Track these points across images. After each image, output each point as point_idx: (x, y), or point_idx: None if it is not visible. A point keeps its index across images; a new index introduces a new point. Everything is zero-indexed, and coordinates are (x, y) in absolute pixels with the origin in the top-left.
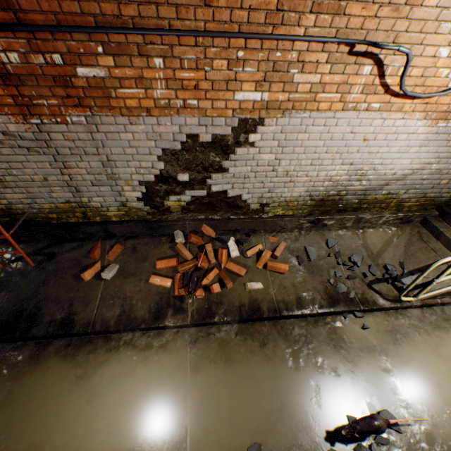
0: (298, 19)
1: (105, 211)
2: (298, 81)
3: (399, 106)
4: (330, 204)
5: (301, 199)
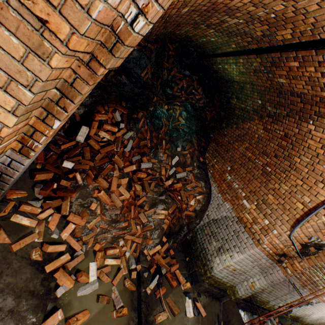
0: None
1: (267, 304)
2: None
3: None
4: (296, 318)
5: (295, 315)
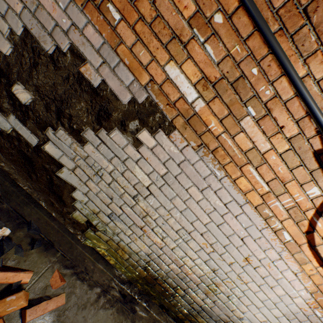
0: (312, 51)
1: None
2: (245, 127)
3: (304, 258)
4: (160, 290)
5: (135, 257)
